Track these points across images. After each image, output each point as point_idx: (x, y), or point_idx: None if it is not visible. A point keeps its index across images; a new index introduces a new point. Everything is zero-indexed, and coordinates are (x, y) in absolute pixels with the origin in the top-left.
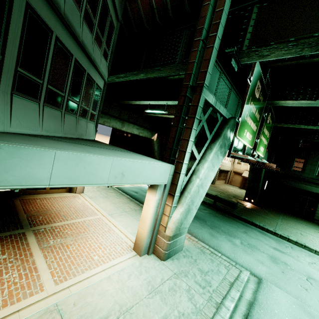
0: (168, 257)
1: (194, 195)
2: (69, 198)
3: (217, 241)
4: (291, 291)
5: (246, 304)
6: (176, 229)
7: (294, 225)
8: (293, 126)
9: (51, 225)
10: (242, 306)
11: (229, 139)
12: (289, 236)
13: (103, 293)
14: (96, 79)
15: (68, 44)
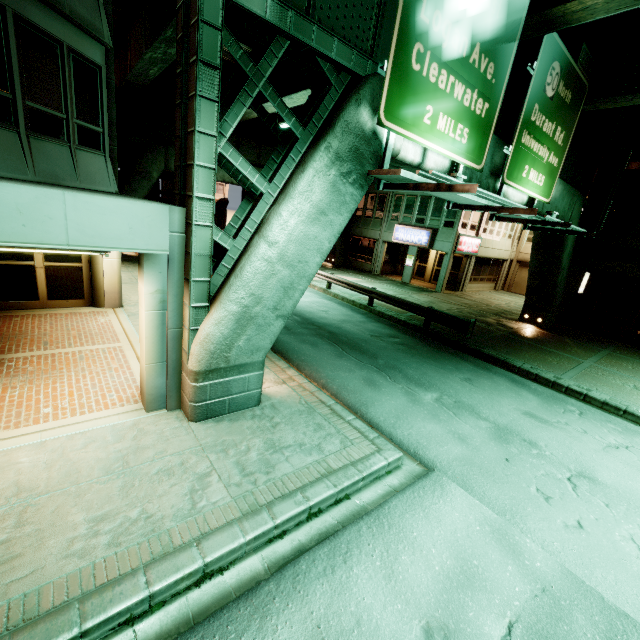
0: (208, 416)
1: (258, 281)
2: (84, 316)
3: (372, 395)
4: (497, 498)
5: (346, 514)
6: (211, 357)
7: (629, 369)
8: None
9: (5, 356)
10: (333, 516)
11: (372, 137)
12: (594, 389)
13: (3, 468)
14: (65, 38)
15: None
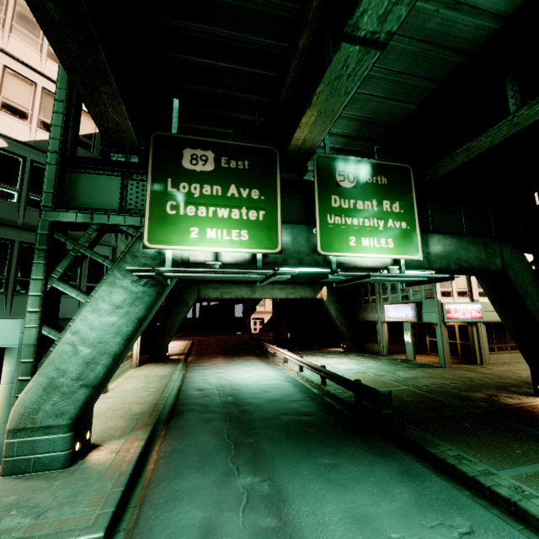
0: (14, 472)
1: (63, 359)
2: None
3: (185, 471)
4: None
5: None
6: (21, 418)
7: None
8: (465, 155)
9: None
10: None
11: (158, 255)
12: None
13: None
14: None
15: (0, 234)
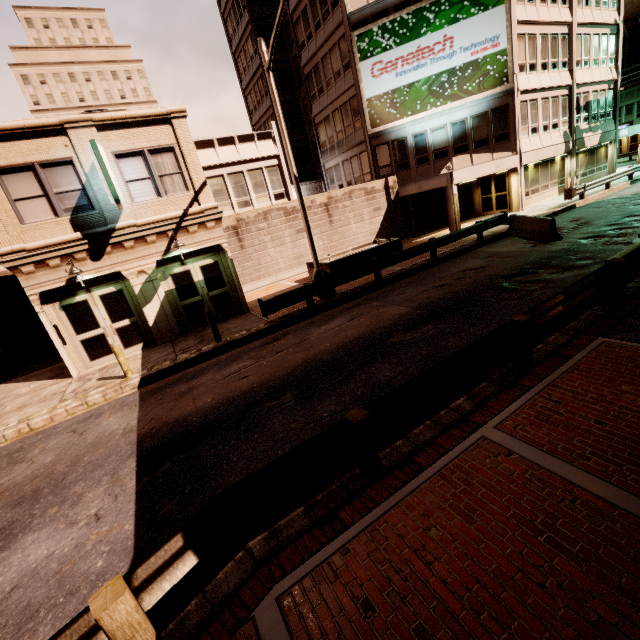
0: None
1: None
2: None
3: None
4: None
5: None
6: None
7: None
8: None
9: None
10: None
11: None
12: None
13: None
14: None
15: None
